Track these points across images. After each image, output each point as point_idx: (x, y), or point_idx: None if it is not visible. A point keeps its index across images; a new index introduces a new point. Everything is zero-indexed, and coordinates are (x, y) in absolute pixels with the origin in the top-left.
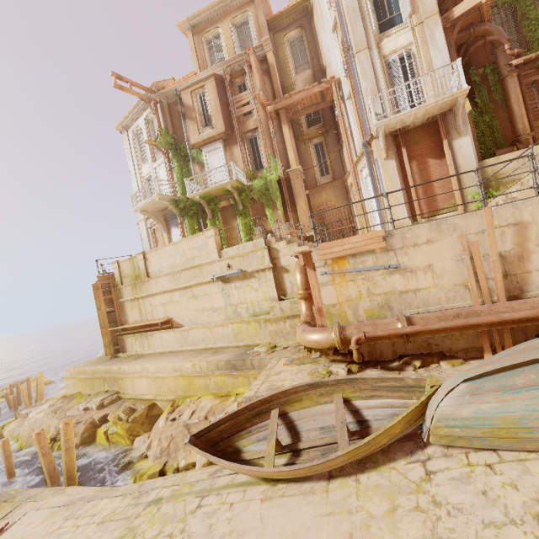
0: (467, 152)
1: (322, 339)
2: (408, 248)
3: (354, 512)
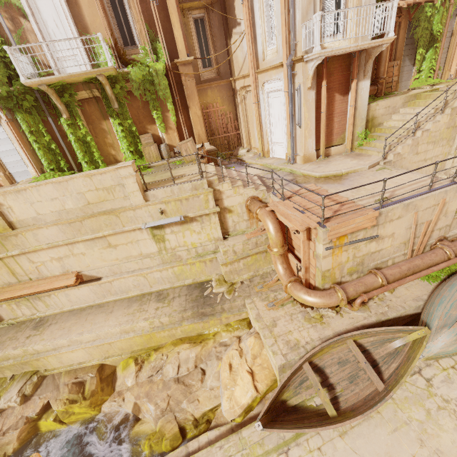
0: (365, 96)
1: (331, 304)
2: (386, 223)
3: (409, 422)
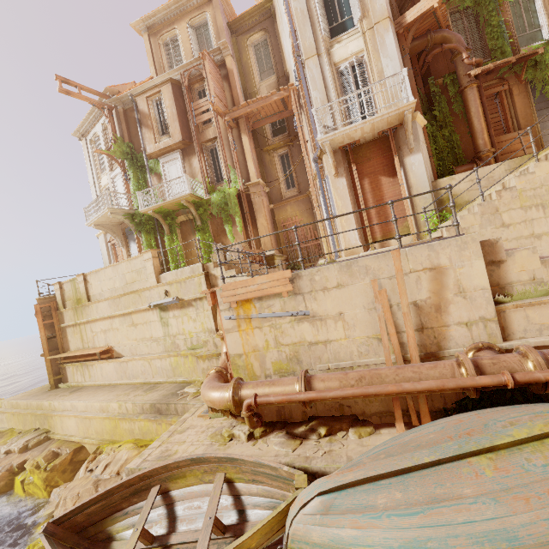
0: (419, 171)
1: (216, 400)
2: (317, 292)
3: None
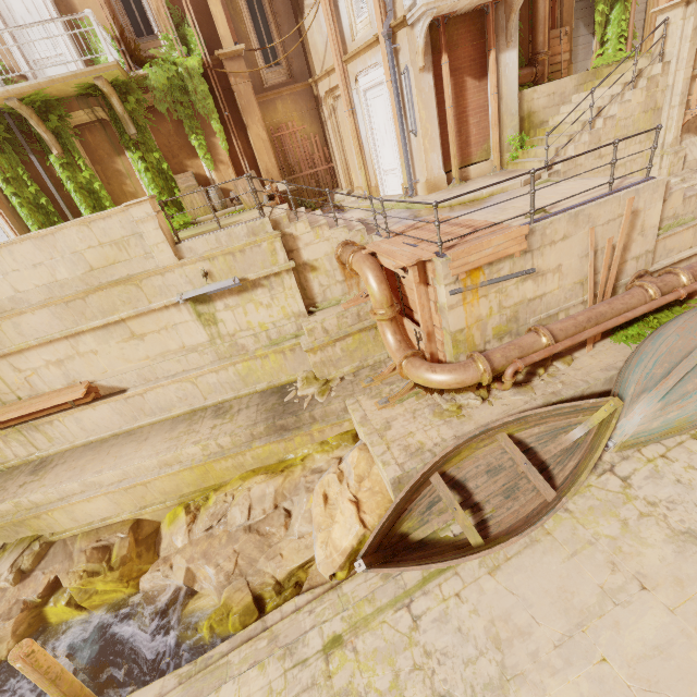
0: (512, 77)
1: (468, 380)
2: (545, 247)
3: (595, 541)
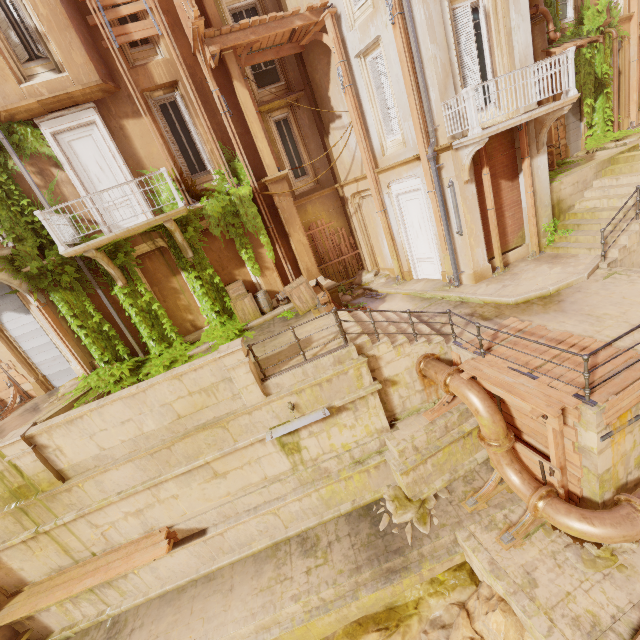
0: (543, 176)
1: (638, 536)
2: None
3: None
